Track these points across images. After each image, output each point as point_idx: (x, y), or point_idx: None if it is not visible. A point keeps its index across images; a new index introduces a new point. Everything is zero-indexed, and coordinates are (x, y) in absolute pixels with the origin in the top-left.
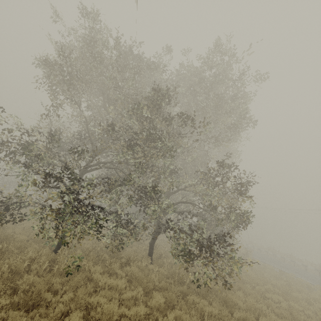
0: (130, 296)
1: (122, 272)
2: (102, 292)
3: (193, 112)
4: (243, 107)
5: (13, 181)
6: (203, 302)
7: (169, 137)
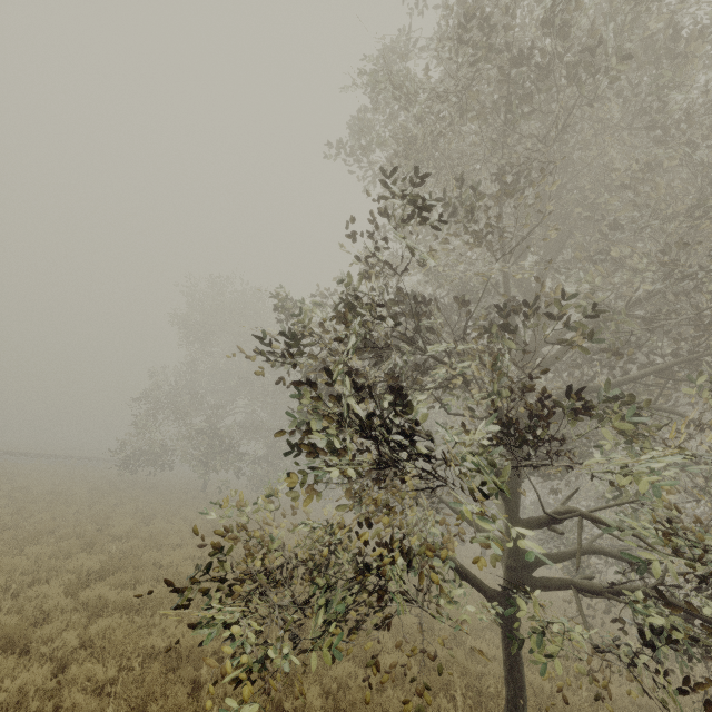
0: None
1: None
2: None
3: None
4: None
5: (145, 451)
6: None
7: None
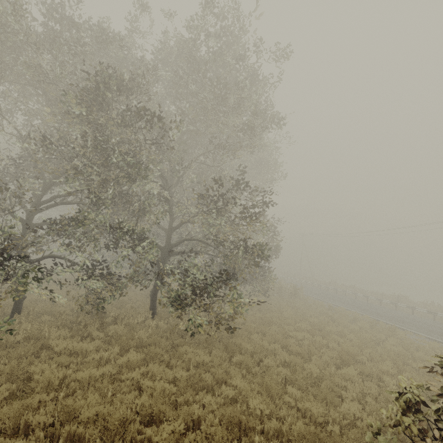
0: (98, 358)
1: (99, 333)
2: (56, 359)
3: (187, 111)
4: (253, 97)
5: None
6: (198, 352)
7: (141, 151)
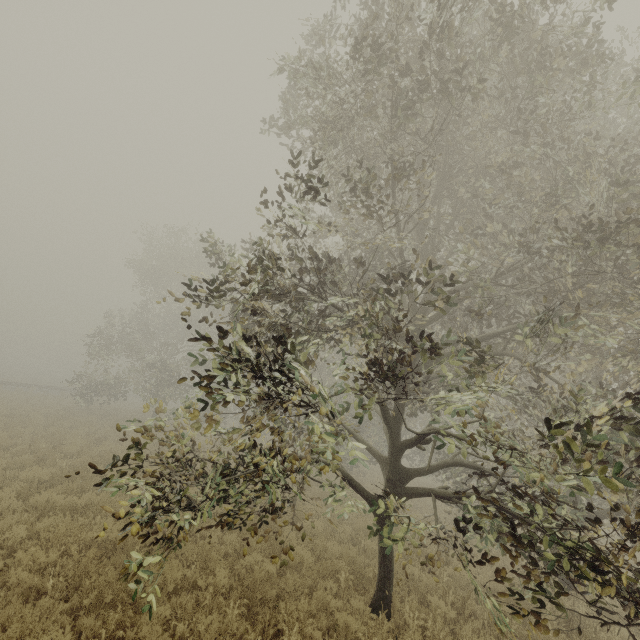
0: None
1: None
2: None
3: None
4: None
5: (100, 381)
6: None
7: None
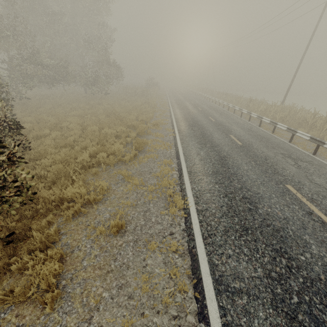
0: None
1: None
2: None
3: None
4: None
5: None
6: None
7: None
